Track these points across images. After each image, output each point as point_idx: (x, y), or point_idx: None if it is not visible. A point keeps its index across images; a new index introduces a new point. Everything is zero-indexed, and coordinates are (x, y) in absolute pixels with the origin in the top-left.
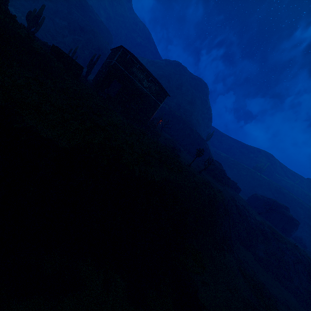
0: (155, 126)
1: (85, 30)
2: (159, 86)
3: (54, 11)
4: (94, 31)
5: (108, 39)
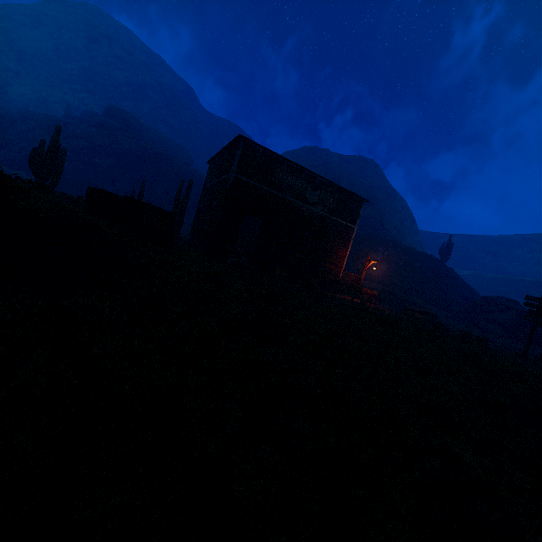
0: (357, 277)
1: (146, 159)
2: (339, 190)
3: (90, 150)
4: (161, 154)
5: (184, 159)
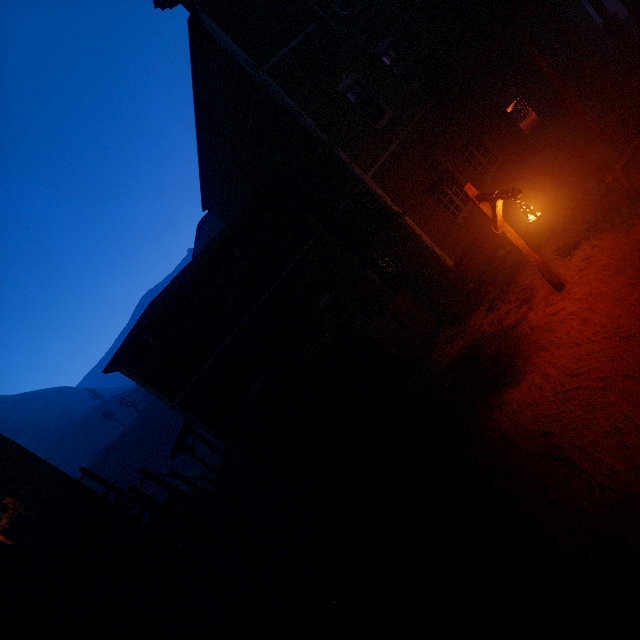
0: None
1: None
2: None
3: None
4: None
5: None
